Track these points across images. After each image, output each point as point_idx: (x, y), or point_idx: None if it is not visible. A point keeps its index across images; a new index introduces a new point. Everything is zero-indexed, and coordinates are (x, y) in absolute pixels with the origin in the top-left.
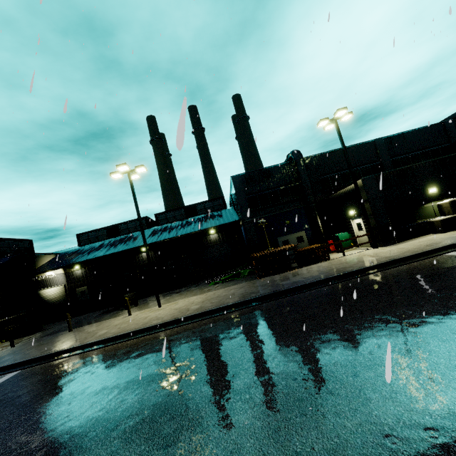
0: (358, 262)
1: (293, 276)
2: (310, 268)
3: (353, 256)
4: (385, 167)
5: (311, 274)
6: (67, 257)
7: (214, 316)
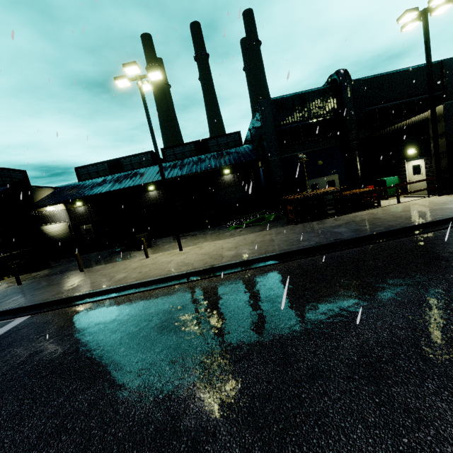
0: (433, 210)
1: (343, 223)
2: (361, 216)
3: (412, 203)
4: (448, 98)
5: (371, 222)
6: (67, 192)
7: (261, 266)
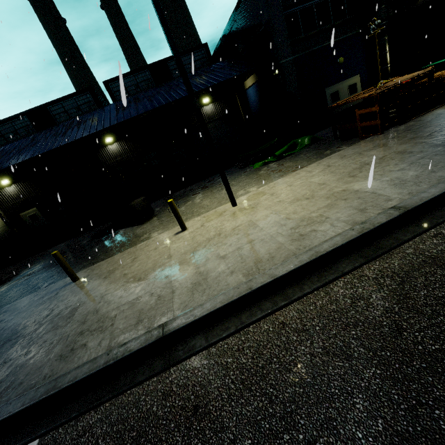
0: None
1: None
2: None
3: None
4: None
5: None
6: None
7: None
